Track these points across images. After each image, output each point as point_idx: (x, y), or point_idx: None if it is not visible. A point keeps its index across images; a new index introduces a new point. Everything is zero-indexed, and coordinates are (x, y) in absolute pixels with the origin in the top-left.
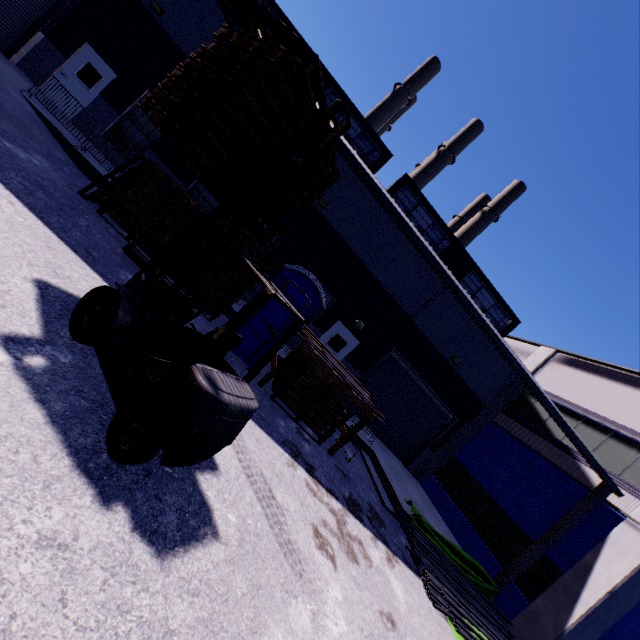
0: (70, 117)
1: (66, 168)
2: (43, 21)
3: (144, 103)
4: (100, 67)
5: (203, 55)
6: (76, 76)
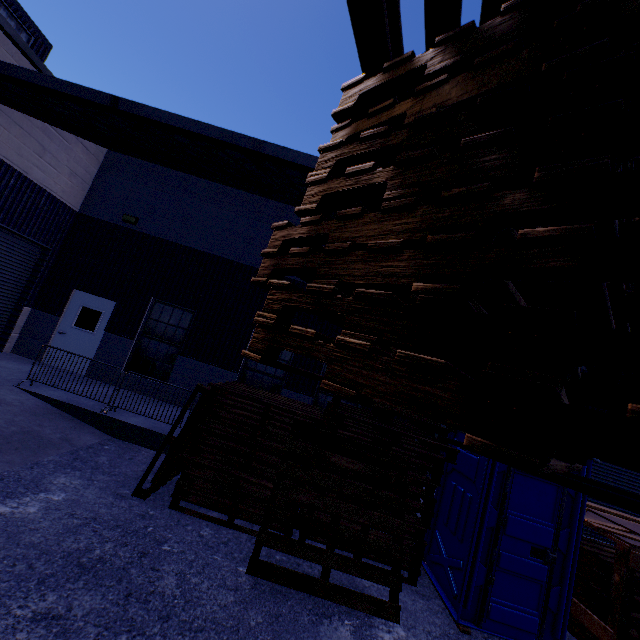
0: (83, 372)
1: (101, 456)
2: (25, 295)
3: (262, 344)
4: (96, 304)
5: (352, 155)
6: (75, 327)
